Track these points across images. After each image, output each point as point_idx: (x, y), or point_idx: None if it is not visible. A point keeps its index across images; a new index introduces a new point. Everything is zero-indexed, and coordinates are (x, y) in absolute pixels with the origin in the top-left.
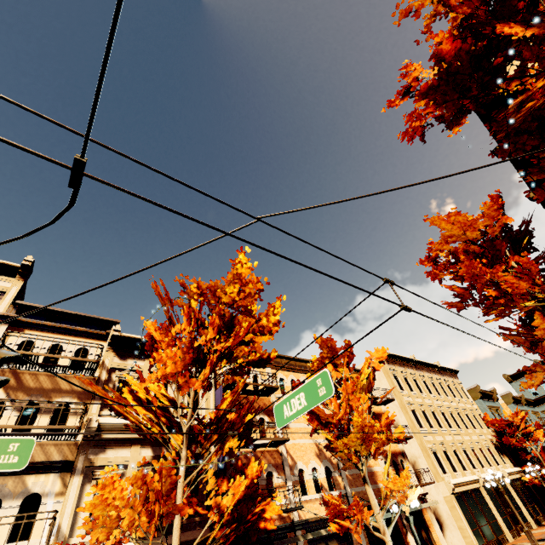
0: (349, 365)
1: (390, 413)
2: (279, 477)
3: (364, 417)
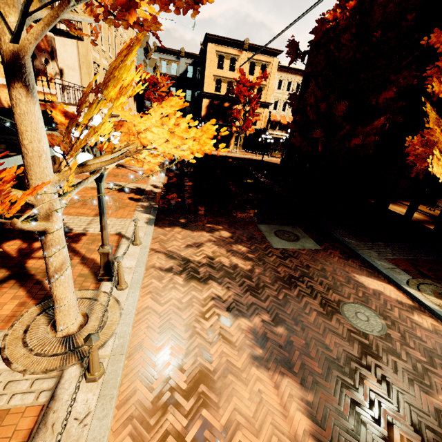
0: None
1: None
2: None
3: None
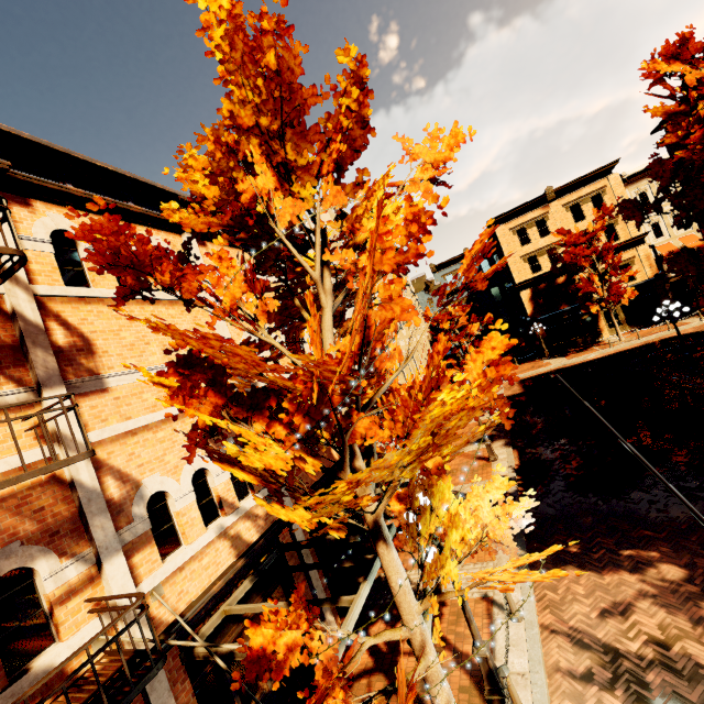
0: (343, 176)
1: None
2: (67, 564)
3: (478, 384)
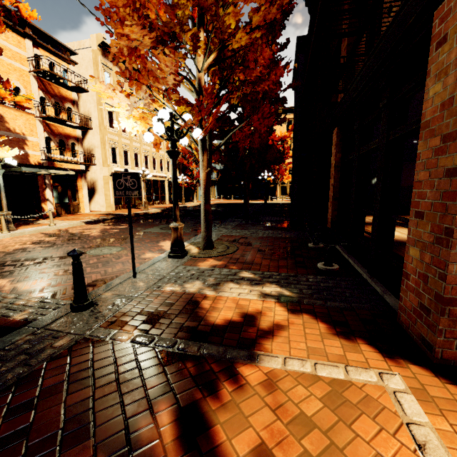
0: None
1: (86, 105)
2: None
3: None
